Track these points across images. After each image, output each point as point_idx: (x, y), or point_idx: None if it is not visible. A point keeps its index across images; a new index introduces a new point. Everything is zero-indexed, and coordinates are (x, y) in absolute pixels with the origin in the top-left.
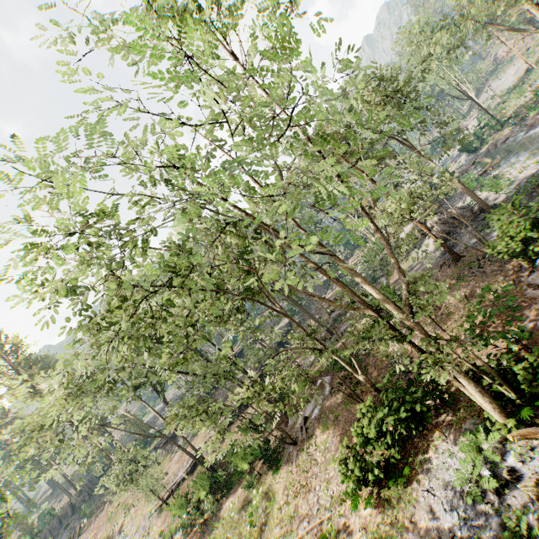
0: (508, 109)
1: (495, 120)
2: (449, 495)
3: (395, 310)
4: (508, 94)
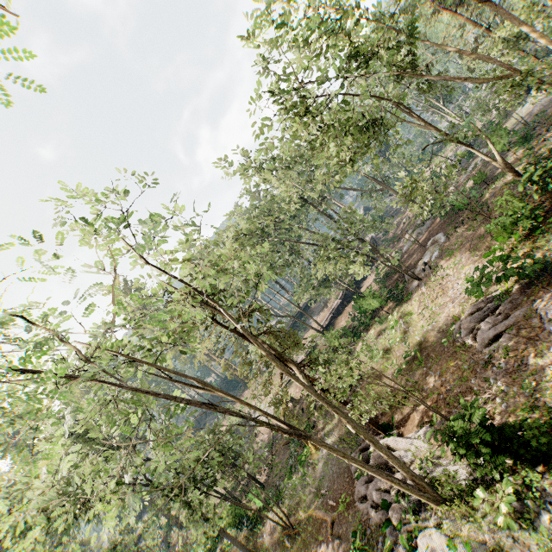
0: None
1: None
2: None
3: (550, 44)
4: None
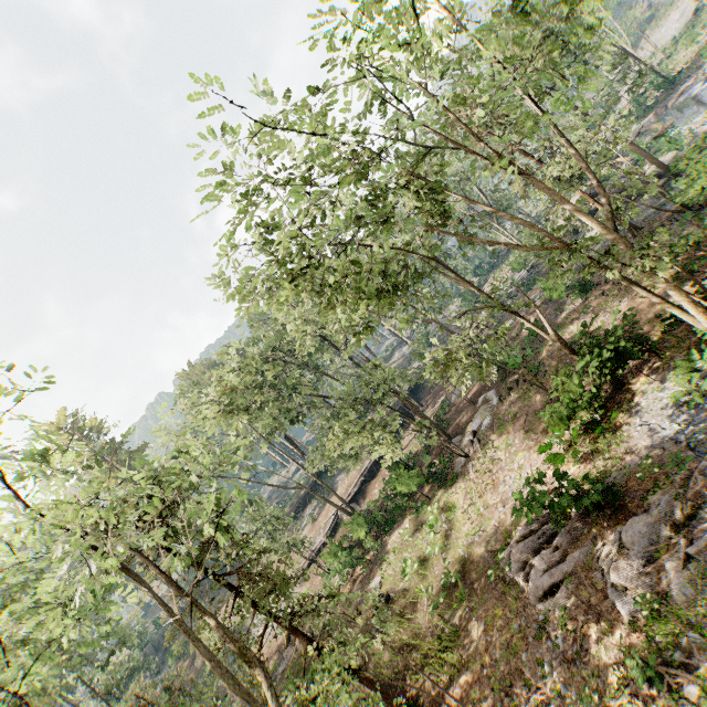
0: (676, 62)
1: (661, 76)
2: (665, 417)
3: (599, 224)
4: (673, 46)
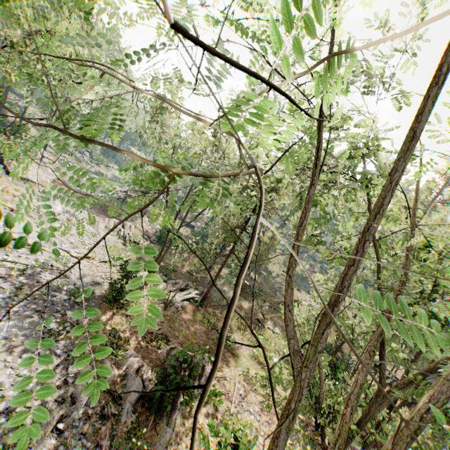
0: None
1: None
2: None
3: None
4: None
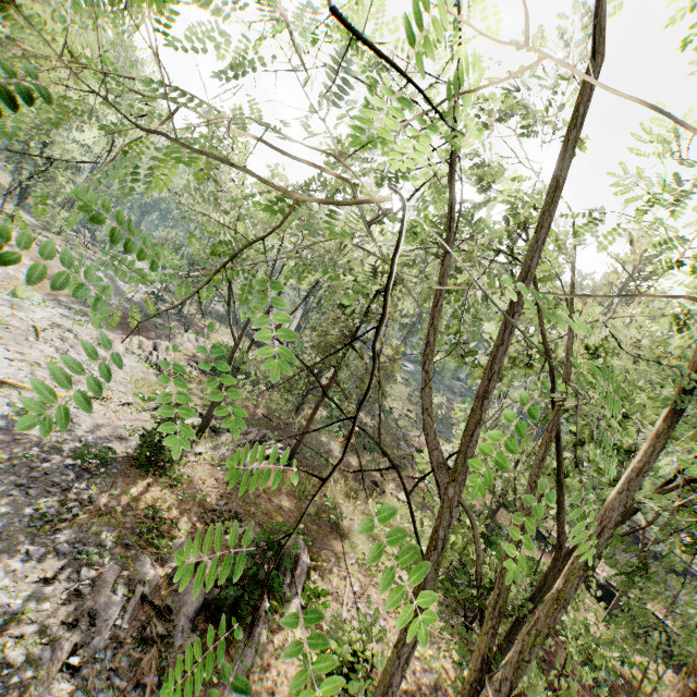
0: None
1: None
2: None
3: None
4: None
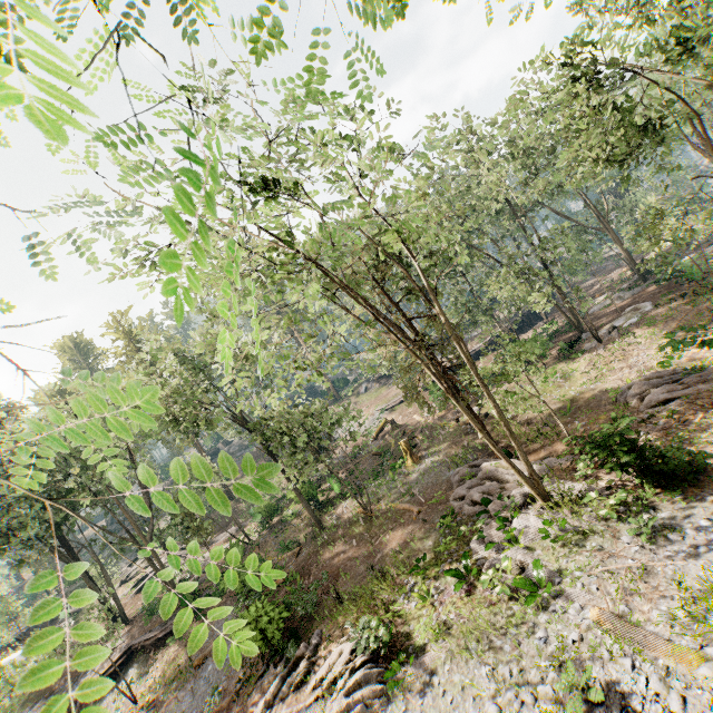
0: None
1: None
2: None
3: None
4: None
